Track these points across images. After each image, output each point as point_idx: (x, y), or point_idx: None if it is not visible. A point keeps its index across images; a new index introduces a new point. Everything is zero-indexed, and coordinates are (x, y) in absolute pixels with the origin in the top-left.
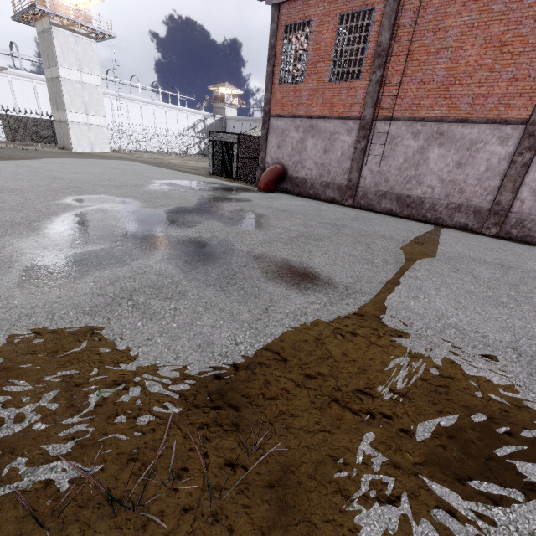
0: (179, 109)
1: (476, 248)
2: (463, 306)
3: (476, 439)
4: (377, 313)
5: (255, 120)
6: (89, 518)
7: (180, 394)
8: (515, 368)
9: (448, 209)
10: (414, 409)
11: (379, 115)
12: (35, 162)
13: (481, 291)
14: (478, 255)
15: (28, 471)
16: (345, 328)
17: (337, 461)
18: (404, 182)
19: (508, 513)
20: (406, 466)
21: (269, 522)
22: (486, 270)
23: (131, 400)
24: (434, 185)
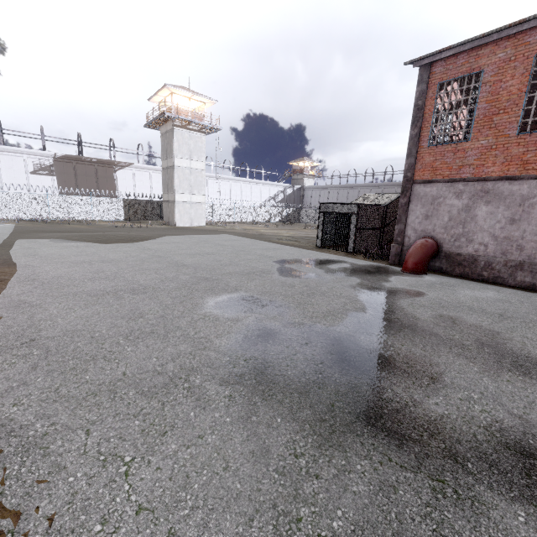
0: (263, 183)
1: None
2: None
3: None
4: None
5: (334, 187)
6: None
7: None
8: None
9: None
10: None
11: None
12: (152, 242)
13: None
14: None
15: None
16: None
17: None
18: None
19: None
20: None
21: None
22: None
23: None
24: None
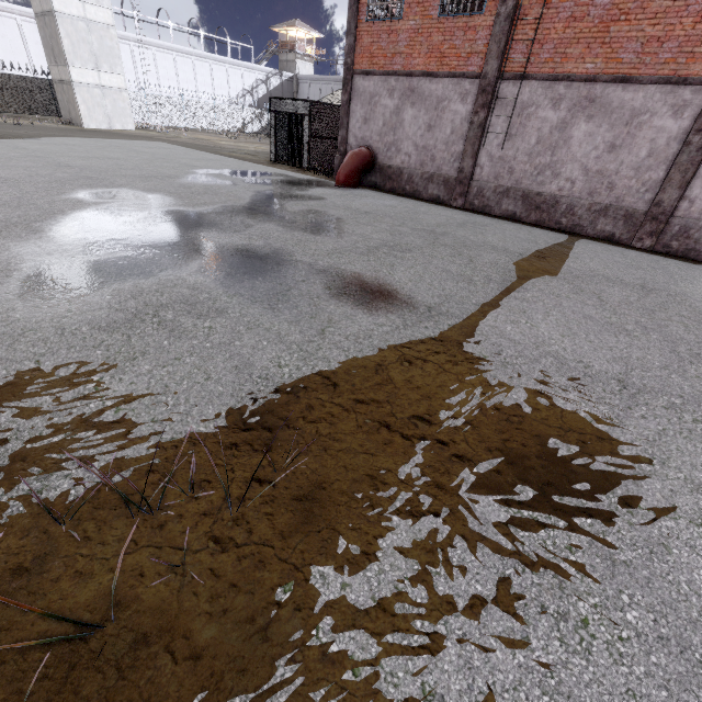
0: (230, 63)
1: (616, 265)
2: (573, 333)
3: (539, 466)
4: (461, 339)
5: (340, 80)
6: (105, 517)
7: (208, 414)
8: (613, 400)
9: (590, 213)
10: (475, 437)
11: (507, 72)
12: (32, 142)
13: (604, 317)
14: (616, 274)
15: (42, 477)
16: (416, 354)
17: (376, 480)
18: (535, 173)
19: (550, 531)
20: (451, 488)
21: (291, 528)
22: (619, 292)
23: (153, 418)
24: (575, 178)
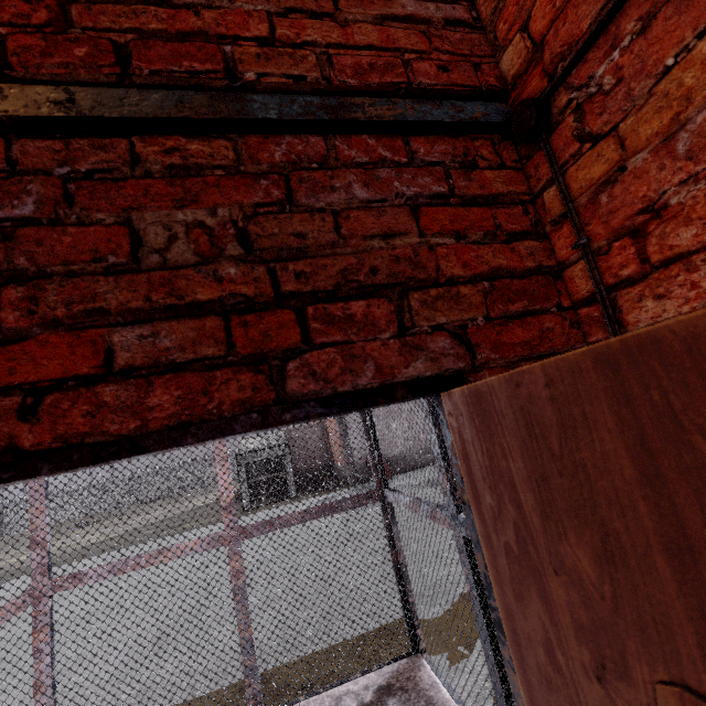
0: None
1: None
2: None
3: None
4: None
5: None
6: None
7: None
8: None
9: None
10: None
11: None
12: None
13: None
14: None
15: None
16: None
17: None
18: None
19: None
20: None
21: None
22: None
23: None
24: None
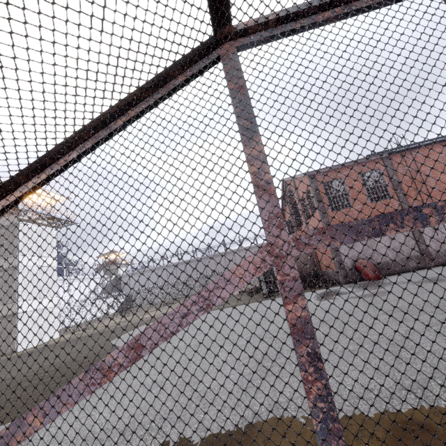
0: (81, 278)
1: None
2: None
3: None
4: None
5: (152, 269)
6: None
7: None
8: None
9: None
10: None
11: None
12: None
13: None
14: None
15: None
16: None
17: None
18: None
19: None
20: None
21: None
22: None
23: None
24: None
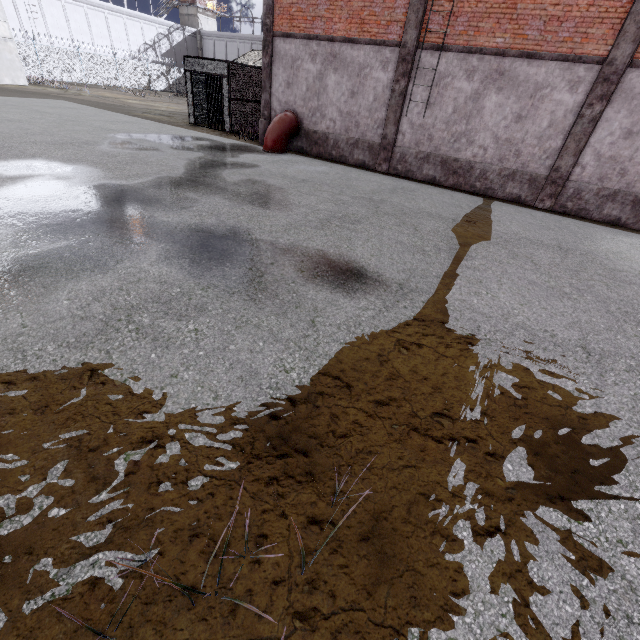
0: (127, 14)
1: (531, 226)
2: (528, 300)
3: (561, 453)
4: (439, 316)
5: (245, 38)
6: (162, 616)
7: (233, 445)
8: (586, 369)
9: (501, 177)
10: (497, 429)
11: (425, 42)
12: None
13: (544, 281)
14: (535, 236)
15: (62, 572)
16: (409, 339)
17: (429, 498)
18: (452, 140)
19: (598, 525)
20: (499, 493)
21: (371, 578)
22: (545, 254)
23: (173, 461)
24: (487, 145)
